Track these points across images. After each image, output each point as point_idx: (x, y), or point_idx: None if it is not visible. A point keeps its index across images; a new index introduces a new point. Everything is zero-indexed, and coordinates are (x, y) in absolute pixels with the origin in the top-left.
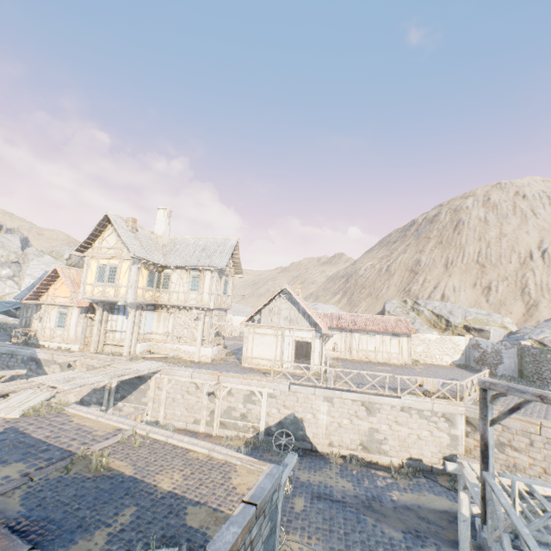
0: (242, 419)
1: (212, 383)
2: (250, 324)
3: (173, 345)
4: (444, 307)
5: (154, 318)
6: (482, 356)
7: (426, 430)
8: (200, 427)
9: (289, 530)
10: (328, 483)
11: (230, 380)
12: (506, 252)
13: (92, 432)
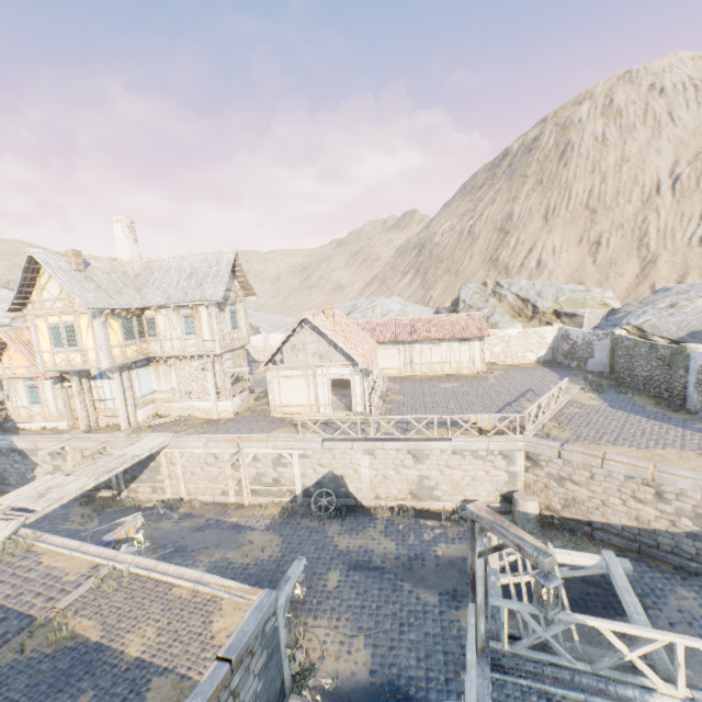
0: (275, 484)
1: (232, 451)
2: (271, 367)
3: (184, 404)
4: (532, 288)
5: (152, 375)
6: (571, 350)
7: (482, 470)
8: (229, 498)
9: (318, 615)
10: (369, 547)
11: (252, 446)
12: (626, 187)
13: (62, 578)
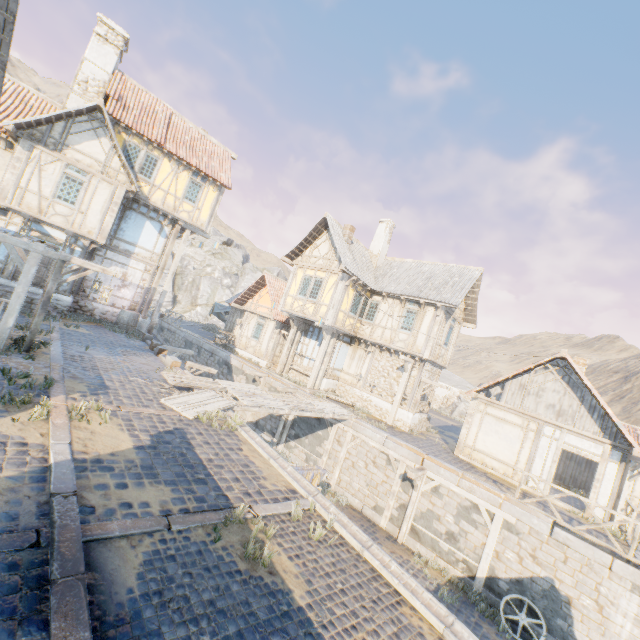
0: (447, 540)
1: (411, 464)
2: (480, 397)
3: (363, 393)
4: None
5: (347, 354)
6: None
7: None
8: (380, 519)
9: None
10: None
11: (440, 472)
12: None
13: (259, 479)
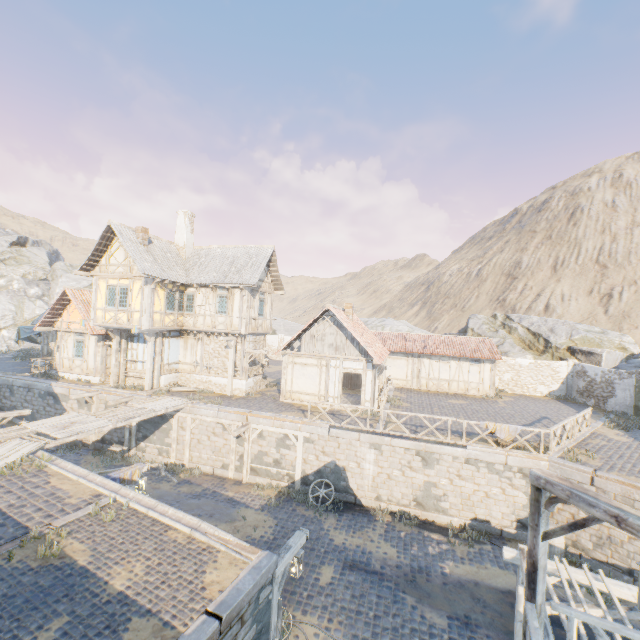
0: (275, 466)
1: (240, 424)
2: (288, 352)
3: (202, 377)
4: (544, 324)
5: (180, 346)
6: (588, 387)
7: (497, 486)
8: (228, 473)
9: (307, 610)
10: (367, 548)
11: (260, 422)
12: (638, 248)
13: (64, 499)
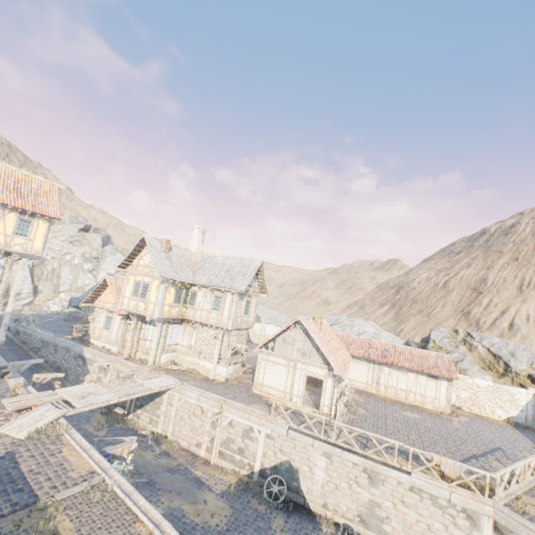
0: (239, 453)
1: (215, 410)
2: (263, 350)
3: (193, 359)
4: (505, 346)
5: (180, 331)
6: None
7: (439, 521)
8: (200, 451)
9: None
10: None
11: (231, 411)
12: None
13: (68, 472)
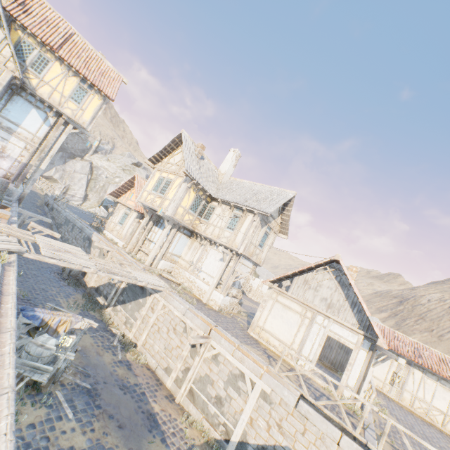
0: (215, 404)
1: (200, 333)
2: (274, 287)
3: (191, 276)
4: None
5: (187, 244)
6: None
7: None
8: (167, 379)
9: None
10: None
11: (221, 342)
12: None
13: None
